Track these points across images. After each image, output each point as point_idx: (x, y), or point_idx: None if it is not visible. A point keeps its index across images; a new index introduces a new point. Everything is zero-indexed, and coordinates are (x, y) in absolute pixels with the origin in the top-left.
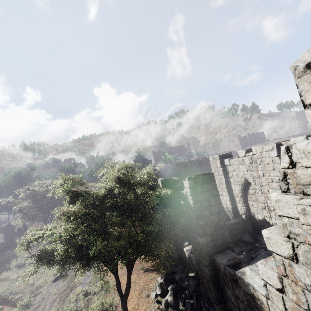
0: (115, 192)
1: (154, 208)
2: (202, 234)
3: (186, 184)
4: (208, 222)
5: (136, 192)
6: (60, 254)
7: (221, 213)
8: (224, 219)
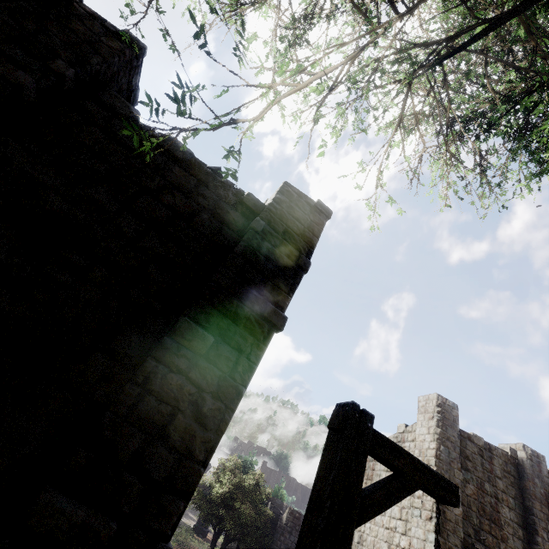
0: (248, 486)
1: (263, 513)
2: (279, 545)
3: (287, 510)
4: (285, 541)
5: (260, 495)
6: (214, 497)
7: (294, 543)
8: (293, 548)
